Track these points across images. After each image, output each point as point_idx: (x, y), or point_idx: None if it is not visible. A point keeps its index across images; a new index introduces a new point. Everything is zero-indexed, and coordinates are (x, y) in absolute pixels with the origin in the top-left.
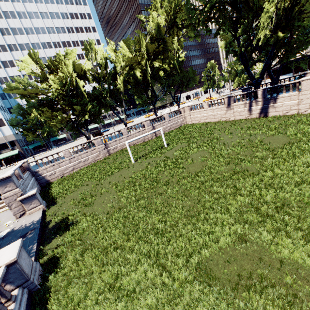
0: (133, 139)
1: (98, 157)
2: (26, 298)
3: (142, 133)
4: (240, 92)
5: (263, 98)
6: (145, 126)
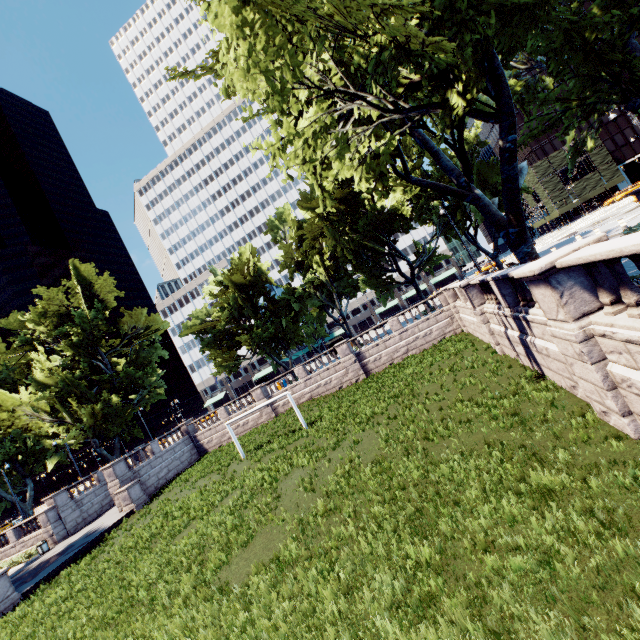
0: (237, 417)
1: (261, 418)
2: None
3: (334, 371)
4: None
5: (508, 307)
6: (340, 355)
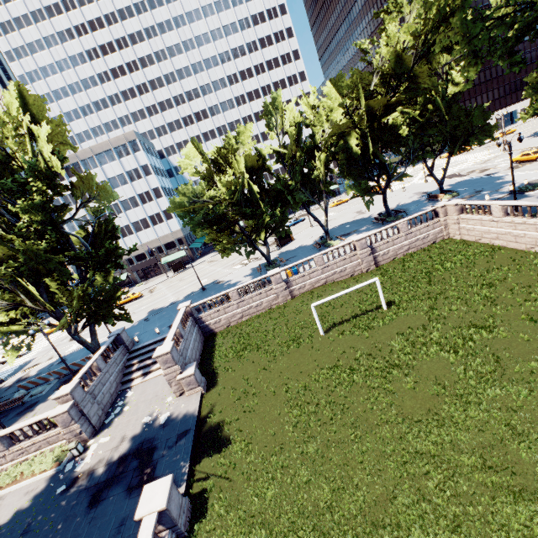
0: (324, 300)
1: (275, 300)
2: None
3: (349, 261)
4: None
5: None
6: (357, 248)
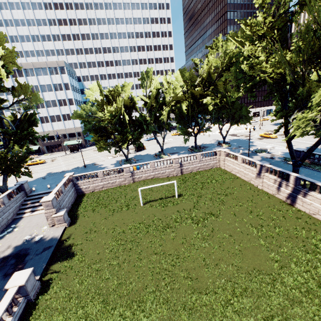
0: (146, 187)
1: (123, 182)
2: (24, 305)
3: (168, 168)
4: (310, 139)
5: (294, 185)
6: (173, 162)
